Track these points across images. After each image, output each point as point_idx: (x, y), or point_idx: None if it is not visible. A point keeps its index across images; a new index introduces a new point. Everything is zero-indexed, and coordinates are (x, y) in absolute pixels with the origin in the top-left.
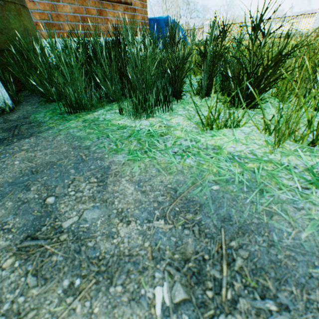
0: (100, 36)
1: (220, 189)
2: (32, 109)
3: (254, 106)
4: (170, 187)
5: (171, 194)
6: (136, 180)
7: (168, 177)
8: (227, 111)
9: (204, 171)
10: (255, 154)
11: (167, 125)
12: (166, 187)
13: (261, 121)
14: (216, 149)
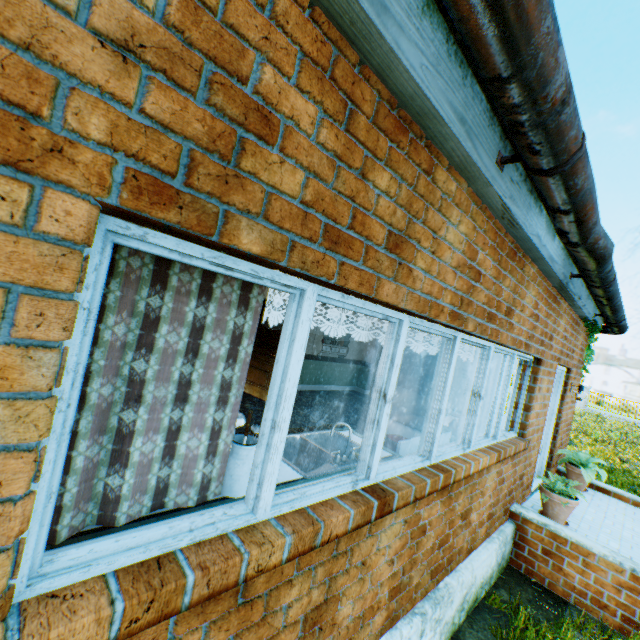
0: None
1: None
2: None
3: None
4: None
5: None
6: None
7: None
8: None
9: None
10: None
11: None
12: None
13: None
14: None
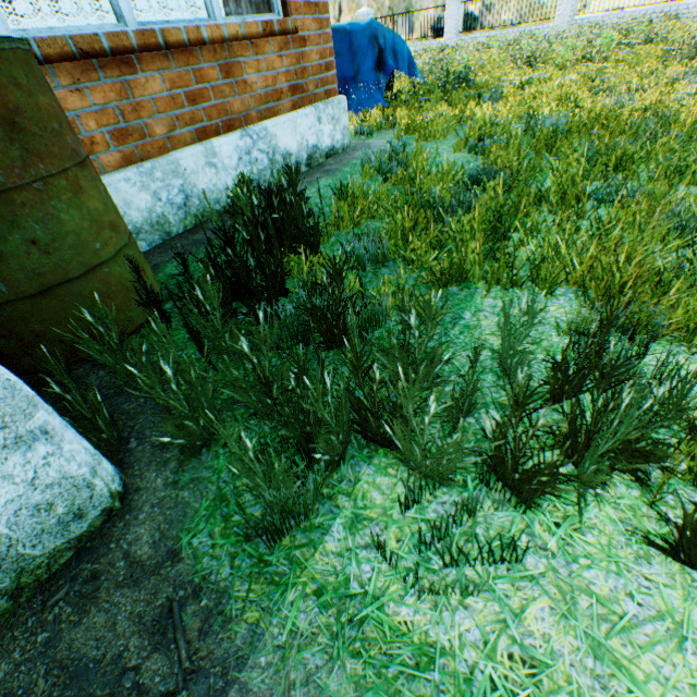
0: (232, 125)
1: None
2: (167, 491)
3: None
4: None
5: None
6: None
7: None
8: (642, 572)
9: None
10: None
11: (527, 654)
12: None
13: None
14: None
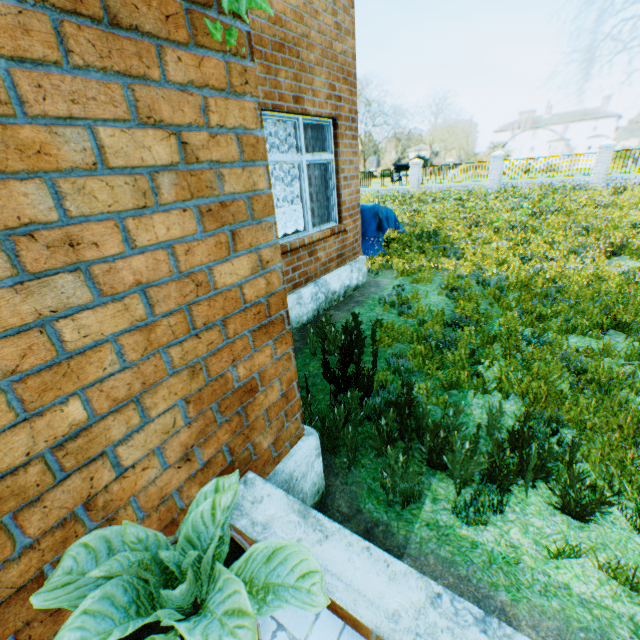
0: (308, 280)
1: (584, 635)
2: (344, 486)
3: (575, 517)
4: (555, 632)
5: (558, 639)
6: (530, 624)
7: (549, 622)
8: (552, 518)
9: (568, 616)
10: (594, 597)
11: (511, 543)
12: (552, 632)
13: (587, 543)
14: (565, 587)
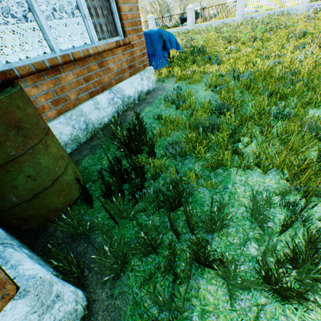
0: (104, 88)
1: None
2: (109, 301)
3: None
4: None
5: None
6: None
7: None
8: None
9: None
10: None
11: None
12: None
13: None
14: None
